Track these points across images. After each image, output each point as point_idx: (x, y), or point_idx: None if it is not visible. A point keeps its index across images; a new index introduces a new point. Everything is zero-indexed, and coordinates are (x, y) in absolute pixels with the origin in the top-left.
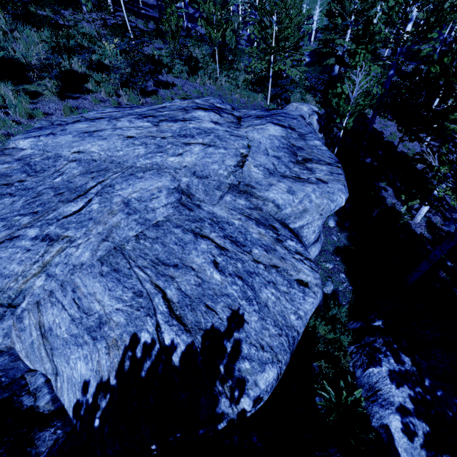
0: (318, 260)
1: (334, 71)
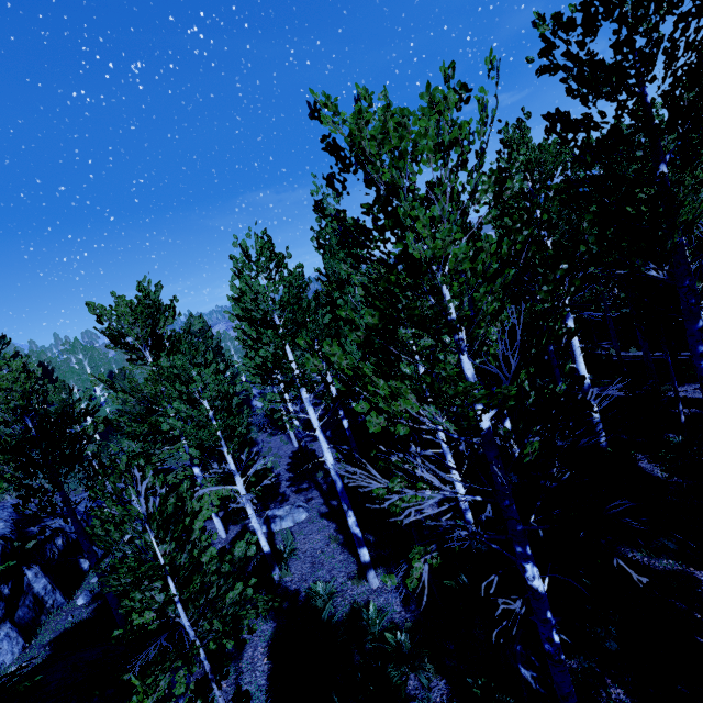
0: (7, 667)
1: (254, 407)
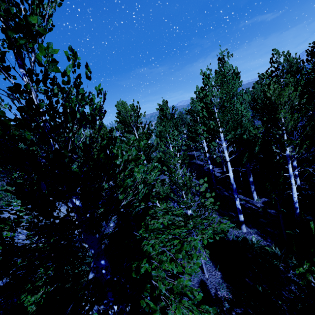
0: None
1: None
